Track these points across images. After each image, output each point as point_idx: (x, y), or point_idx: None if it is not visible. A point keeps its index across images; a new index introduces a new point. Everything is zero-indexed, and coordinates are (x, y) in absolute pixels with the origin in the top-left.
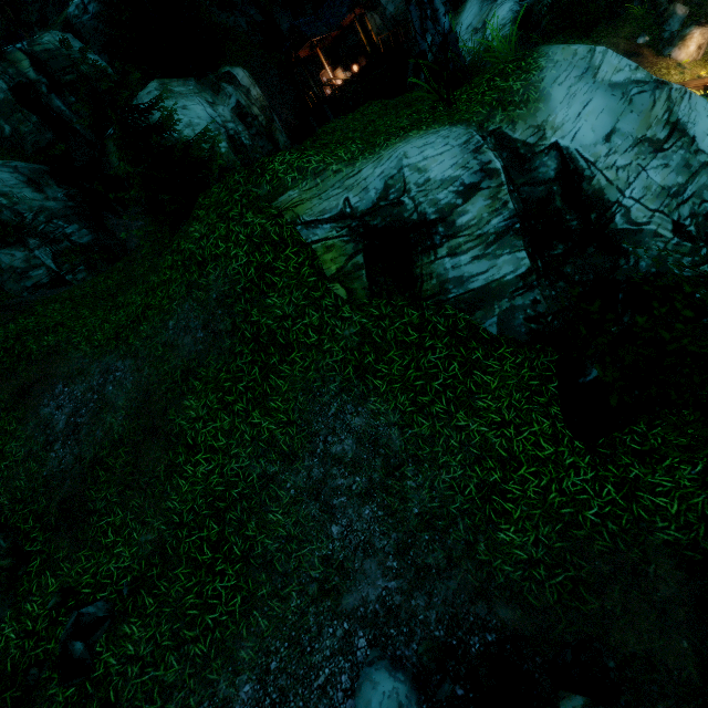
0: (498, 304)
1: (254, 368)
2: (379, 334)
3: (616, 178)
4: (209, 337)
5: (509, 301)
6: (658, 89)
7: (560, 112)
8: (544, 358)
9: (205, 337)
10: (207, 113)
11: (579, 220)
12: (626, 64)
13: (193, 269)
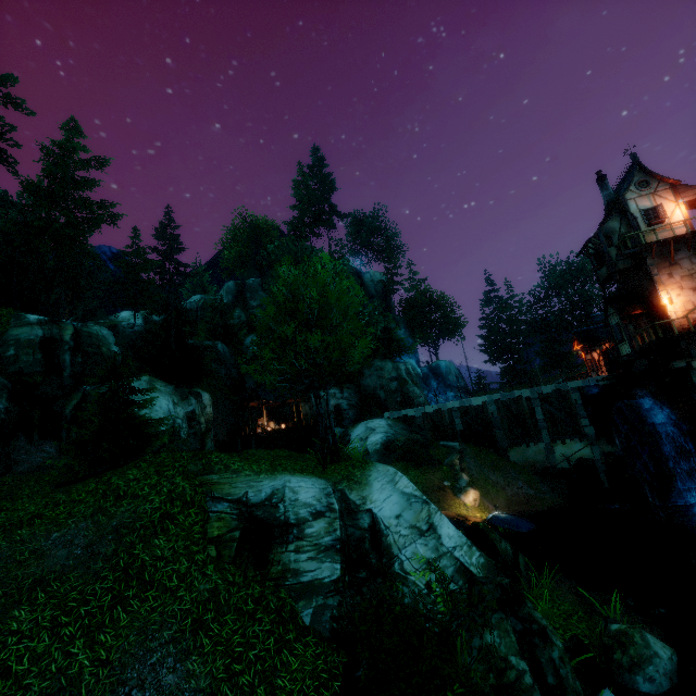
0: (316, 598)
1: (108, 595)
2: (226, 597)
3: (398, 541)
4: (85, 556)
5: (323, 598)
6: (425, 503)
7: (376, 494)
8: (337, 657)
9: (81, 555)
10: (168, 407)
11: (377, 559)
12: (411, 486)
13: (110, 498)
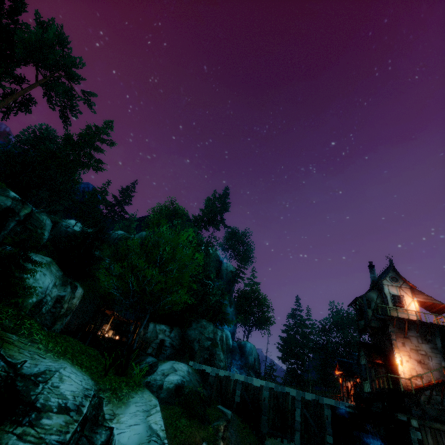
0: None
1: None
2: None
3: None
4: None
5: None
6: None
7: (126, 416)
8: None
9: None
10: (49, 285)
11: None
12: (161, 424)
13: None
